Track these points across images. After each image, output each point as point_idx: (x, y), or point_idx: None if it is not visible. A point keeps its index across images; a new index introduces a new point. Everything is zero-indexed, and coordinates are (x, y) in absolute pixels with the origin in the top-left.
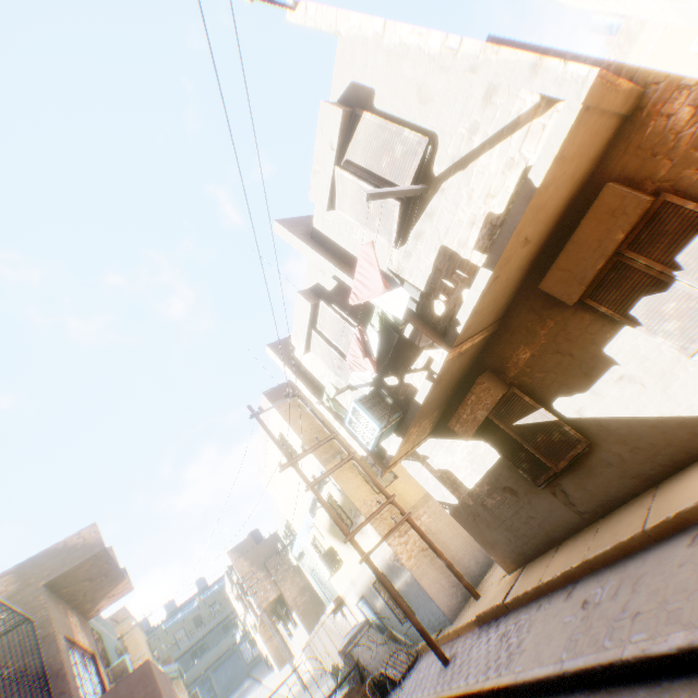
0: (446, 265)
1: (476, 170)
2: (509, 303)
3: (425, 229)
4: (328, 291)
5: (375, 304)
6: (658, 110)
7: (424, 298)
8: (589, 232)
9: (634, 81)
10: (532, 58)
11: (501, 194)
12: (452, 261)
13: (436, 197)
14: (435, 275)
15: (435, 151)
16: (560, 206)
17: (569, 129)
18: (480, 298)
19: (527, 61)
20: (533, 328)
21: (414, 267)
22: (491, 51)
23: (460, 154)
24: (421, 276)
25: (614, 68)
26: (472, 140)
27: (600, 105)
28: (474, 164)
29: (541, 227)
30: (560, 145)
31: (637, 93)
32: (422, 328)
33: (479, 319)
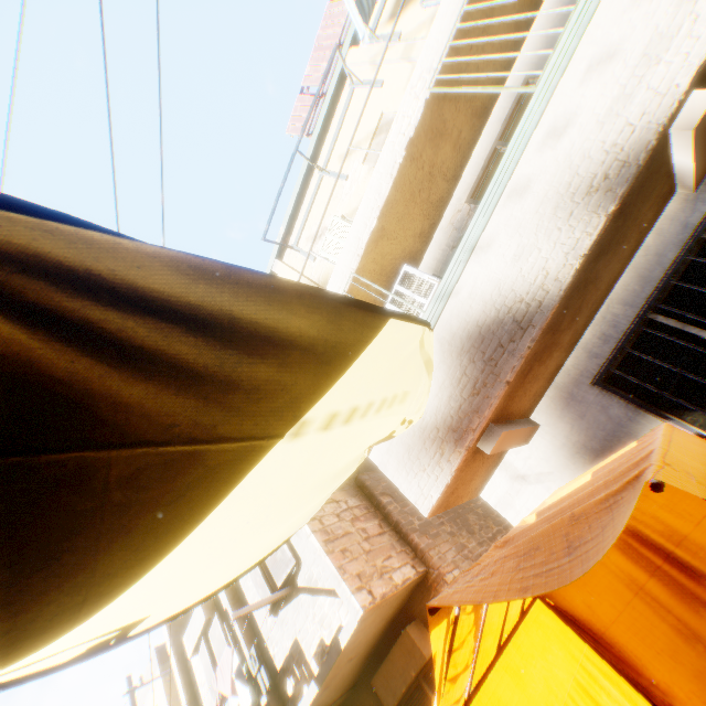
0: (297, 654)
1: (318, 601)
2: (359, 672)
3: (289, 616)
4: (224, 608)
5: (247, 656)
6: (436, 585)
7: (282, 669)
8: (398, 656)
9: (424, 558)
10: (339, 574)
11: (329, 629)
12: (300, 654)
13: (297, 599)
14: (290, 656)
15: (300, 568)
16: (381, 627)
17: (357, 624)
18: (312, 701)
19: (336, 574)
20: (375, 705)
21: (279, 639)
22: (323, 552)
23: (311, 583)
24: (282, 649)
25: (415, 543)
26: (318, 580)
27: (380, 605)
28: (318, 596)
29: (366, 643)
30: (353, 630)
31: (420, 575)
32: (274, 701)
33: (320, 704)
